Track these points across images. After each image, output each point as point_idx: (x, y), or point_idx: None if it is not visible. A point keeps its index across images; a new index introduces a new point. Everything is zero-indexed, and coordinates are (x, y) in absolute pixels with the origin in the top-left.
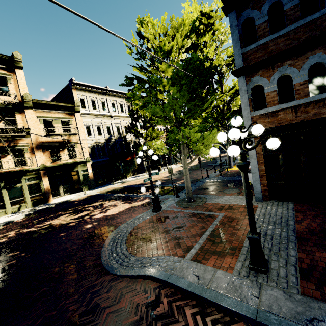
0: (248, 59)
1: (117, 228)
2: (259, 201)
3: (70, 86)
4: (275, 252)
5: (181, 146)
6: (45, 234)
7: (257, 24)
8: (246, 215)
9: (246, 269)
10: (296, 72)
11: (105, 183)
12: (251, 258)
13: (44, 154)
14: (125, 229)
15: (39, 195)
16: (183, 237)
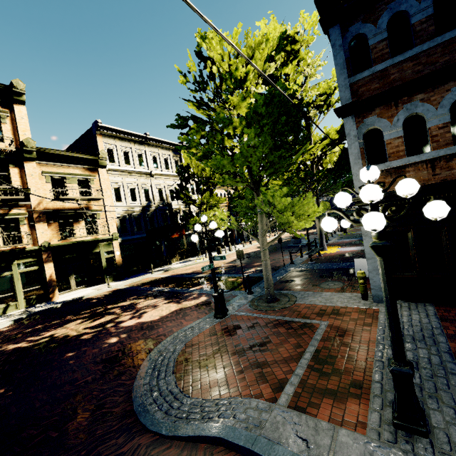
0: (359, 92)
1: (159, 345)
2: (379, 302)
3: (93, 130)
4: (430, 393)
5: (258, 218)
6: (41, 354)
7: (372, 43)
8: (363, 325)
9: (389, 427)
10: (432, 110)
11: (139, 271)
12: (398, 407)
13: (49, 227)
14: (171, 347)
15: (38, 289)
16: (268, 363)
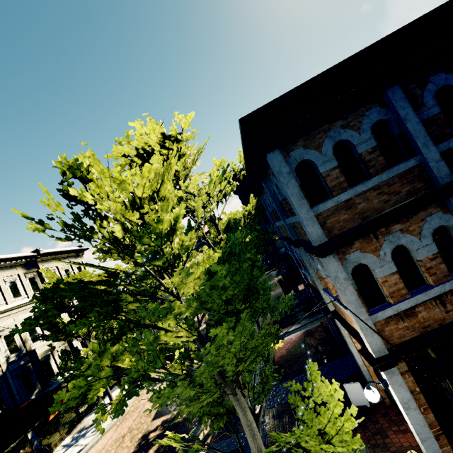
0: (328, 223)
1: None
2: None
3: None
4: None
5: (246, 432)
6: None
7: (324, 170)
8: None
9: None
10: (416, 240)
11: None
12: None
13: None
14: None
15: None
16: None
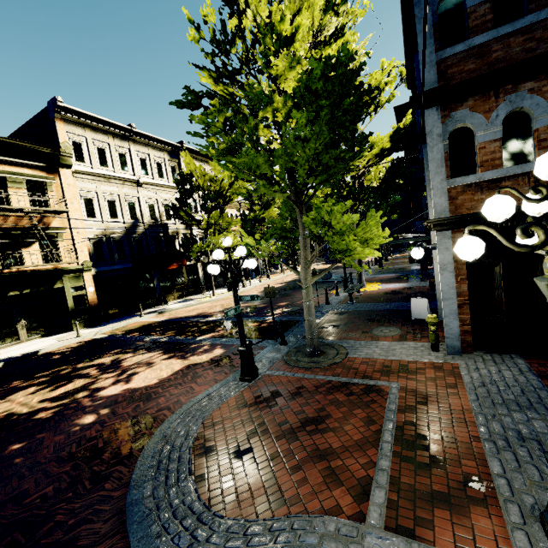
0: (448, 74)
1: (162, 426)
2: (455, 354)
3: (49, 112)
4: None
5: (300, 243)
6: None
7: (471, 4)
8: (446, 386)
9: None
10: (543, 104)
11: (123, 314)
12: None
13: None
14: (182, 429)
15: None
16: (334, 450)
